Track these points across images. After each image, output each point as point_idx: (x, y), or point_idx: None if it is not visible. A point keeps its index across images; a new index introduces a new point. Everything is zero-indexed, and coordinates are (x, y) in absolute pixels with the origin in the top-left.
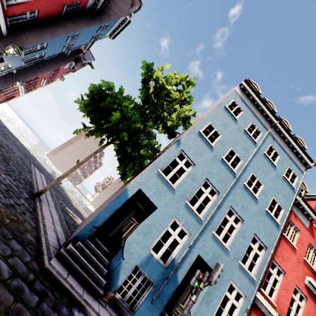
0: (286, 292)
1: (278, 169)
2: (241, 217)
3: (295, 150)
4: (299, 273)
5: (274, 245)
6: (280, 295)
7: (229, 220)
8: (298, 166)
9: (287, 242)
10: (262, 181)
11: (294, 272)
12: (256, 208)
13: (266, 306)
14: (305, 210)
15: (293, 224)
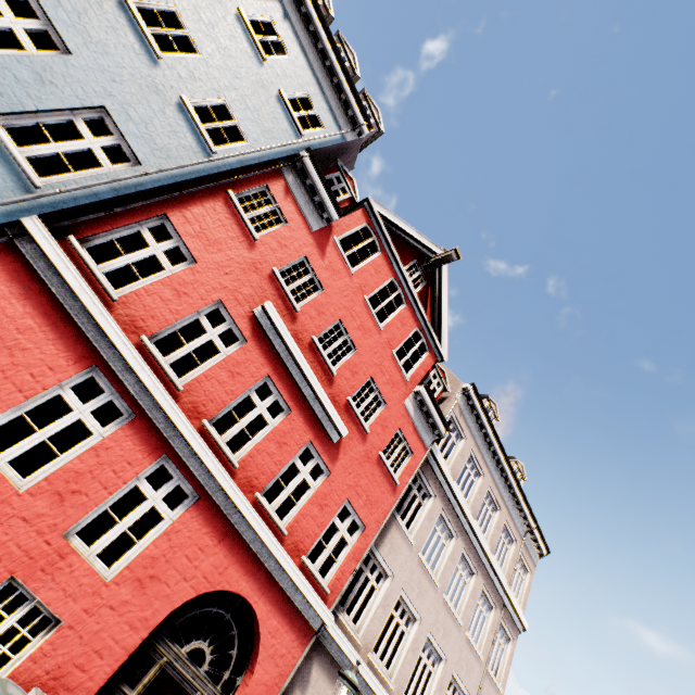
0: (178, 297)
1: (271, 72)
2: (63, 39)
3: (336, 78)
4: (246, 288)
5: (168, 168)
6: (149, 290)
7: (4, 15)
8: (336, 115)
9: (236, 216)
10: (204, 49)
11: (227, 276)
12: (144, 69)
13: (59, 265)
14: (318, 192)
15: (276, 202)
